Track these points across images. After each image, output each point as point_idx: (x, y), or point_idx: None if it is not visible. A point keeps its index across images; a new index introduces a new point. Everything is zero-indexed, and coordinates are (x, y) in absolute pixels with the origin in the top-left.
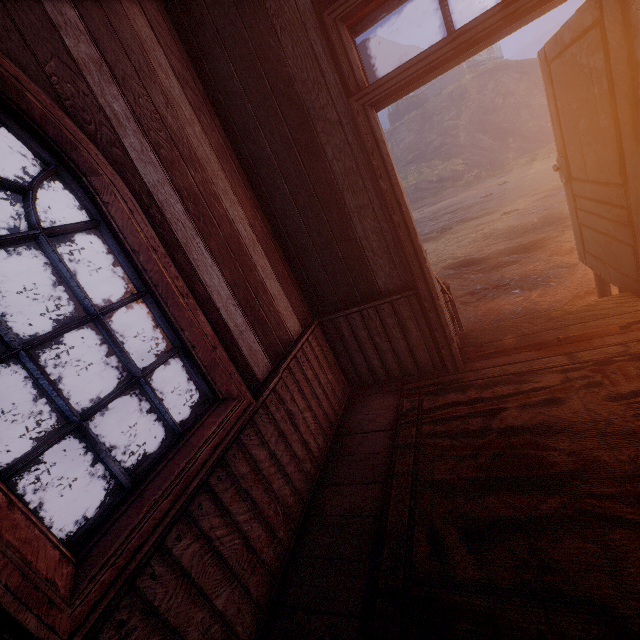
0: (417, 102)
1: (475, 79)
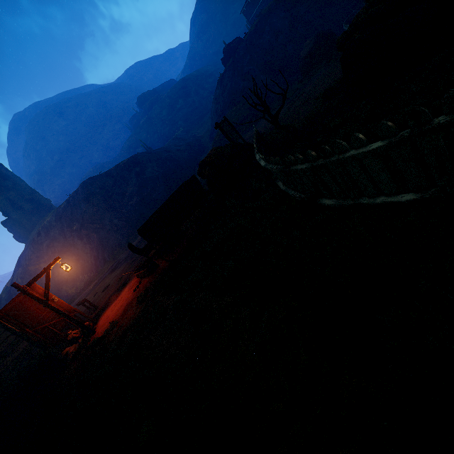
0: (234, 47)
1: (258, 25)
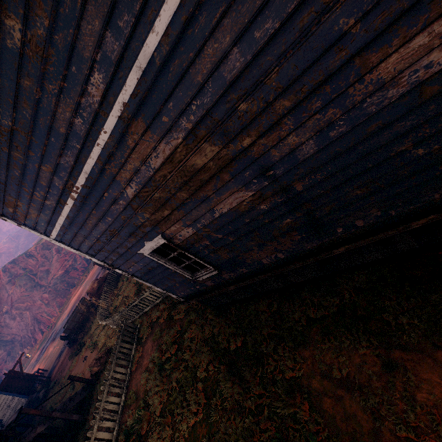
0: None
1: None
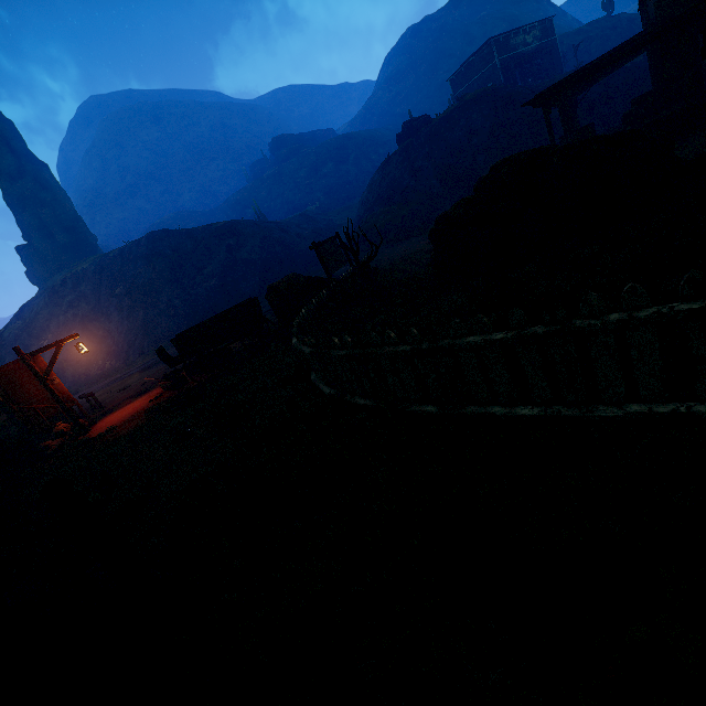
0: (417, 126)
1: (453, 112)
